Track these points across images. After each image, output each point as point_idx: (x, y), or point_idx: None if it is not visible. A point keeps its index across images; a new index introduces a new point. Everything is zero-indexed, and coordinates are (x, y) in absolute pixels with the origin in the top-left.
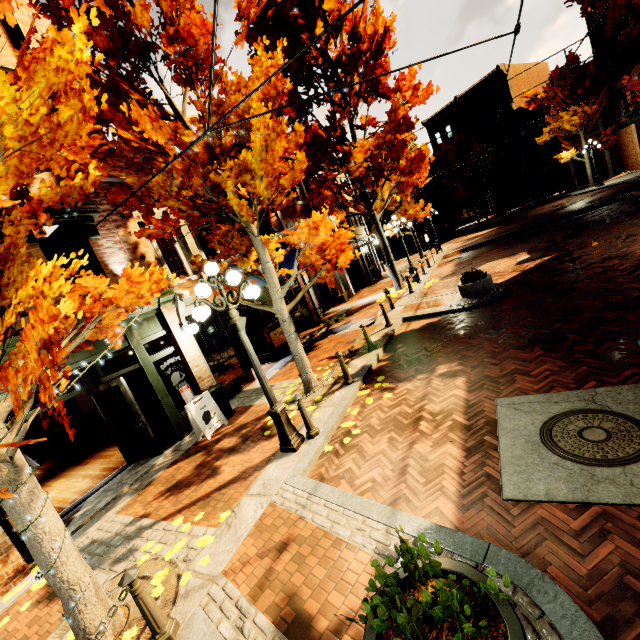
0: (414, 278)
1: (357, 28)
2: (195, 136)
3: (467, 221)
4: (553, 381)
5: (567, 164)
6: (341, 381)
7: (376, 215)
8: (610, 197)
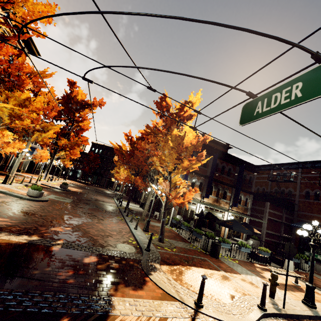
0: (51, 179)
1: (84, 120)
2: (39, 127)
3: (82, 179)
4: (62, 196)
5: (114, 182)
6: (19, 183)
7: (55, 156)
8: (110, 193)
